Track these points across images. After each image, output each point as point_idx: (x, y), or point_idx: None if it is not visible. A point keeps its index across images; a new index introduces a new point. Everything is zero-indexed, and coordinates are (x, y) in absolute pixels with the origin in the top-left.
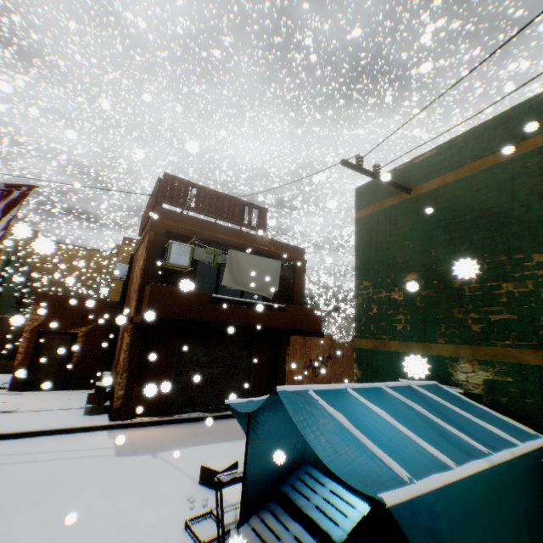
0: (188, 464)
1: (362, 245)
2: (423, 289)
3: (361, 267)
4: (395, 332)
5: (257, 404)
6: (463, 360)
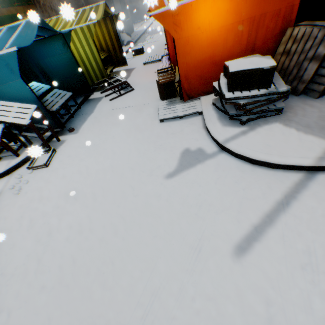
0: None
1: None
2: None
3: None
4: None
5: (20, 43)
6: None
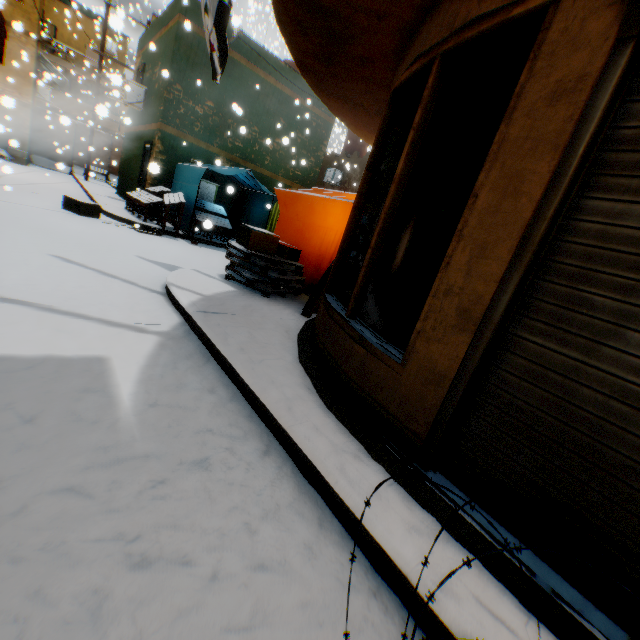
0: (37, 205)
1: (182, 55)
2: (215, 117)
3: (178, 73)
4: (194, 132)
5: (220, 171)
6: (222, 157)
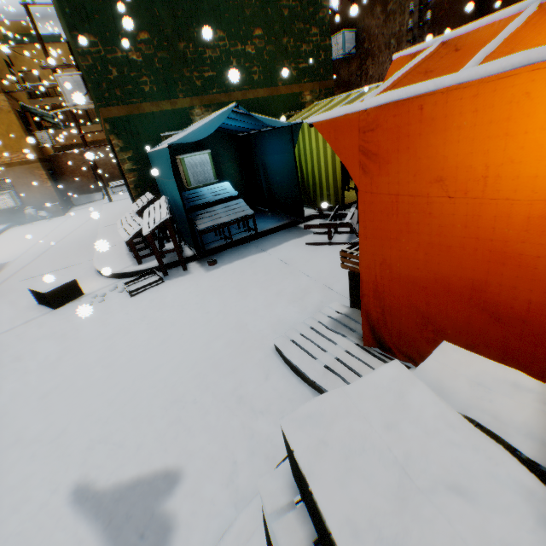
0: None
1: None
2: (159, 52)
3: (76, 15)
4: (145, 95)
5: (192, 137)
6: (197, 108)
